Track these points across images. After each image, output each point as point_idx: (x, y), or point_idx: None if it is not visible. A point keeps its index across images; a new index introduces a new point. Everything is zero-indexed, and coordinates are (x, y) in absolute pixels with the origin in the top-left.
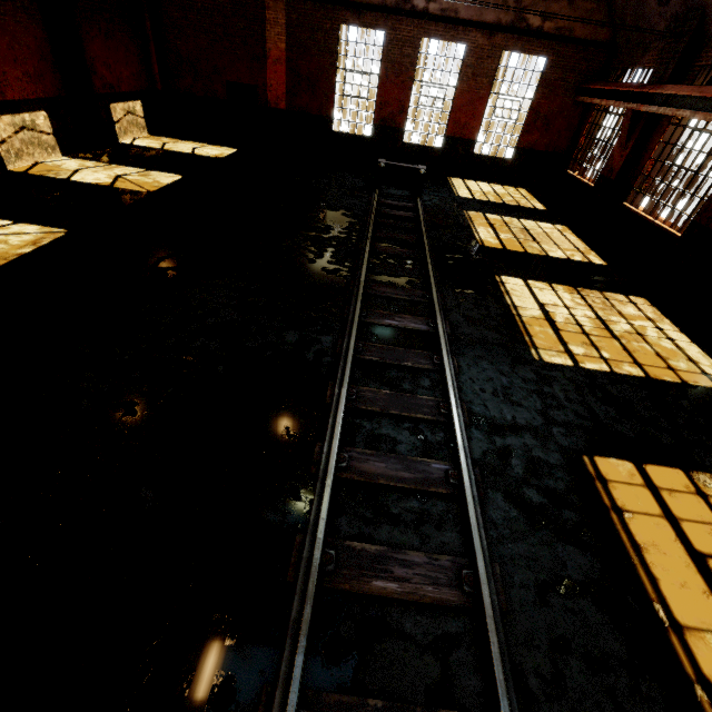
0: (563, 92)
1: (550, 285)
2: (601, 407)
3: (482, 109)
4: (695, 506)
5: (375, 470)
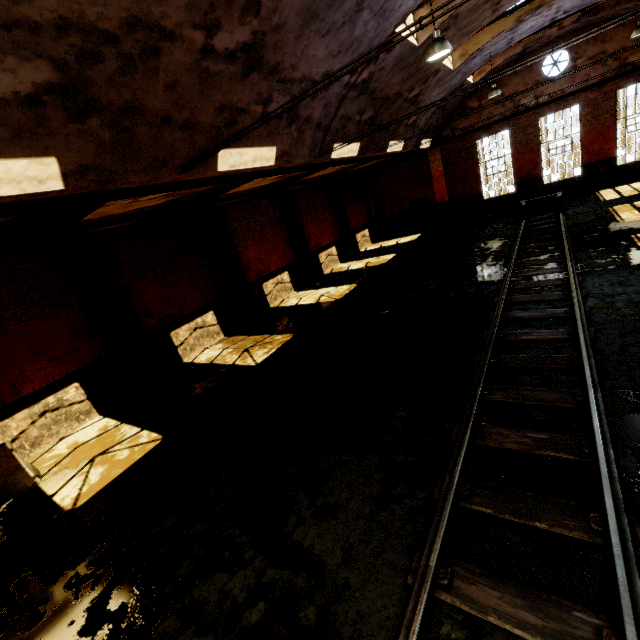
0: None
1: None
2: None
3: (612, 134)
4: None
5: (523, 315)
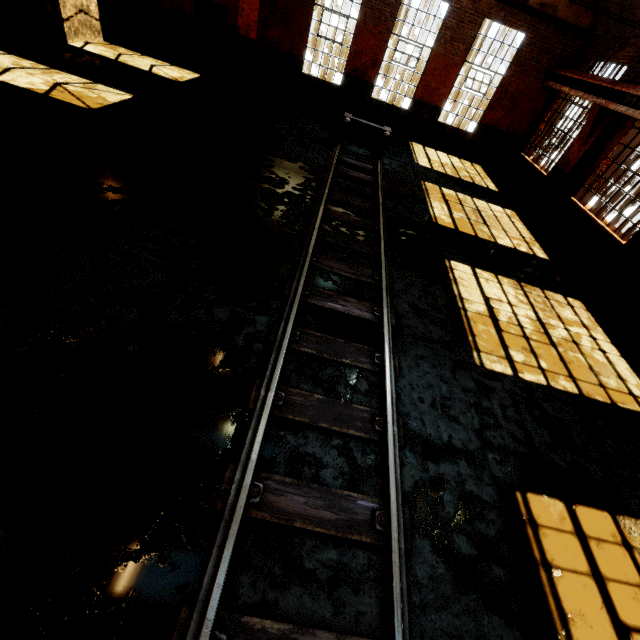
0: (534, 74)
1: (496, 276)
2: (536, 429)
3: (454, 77)
4: (621, 562)
5: (293, 506)
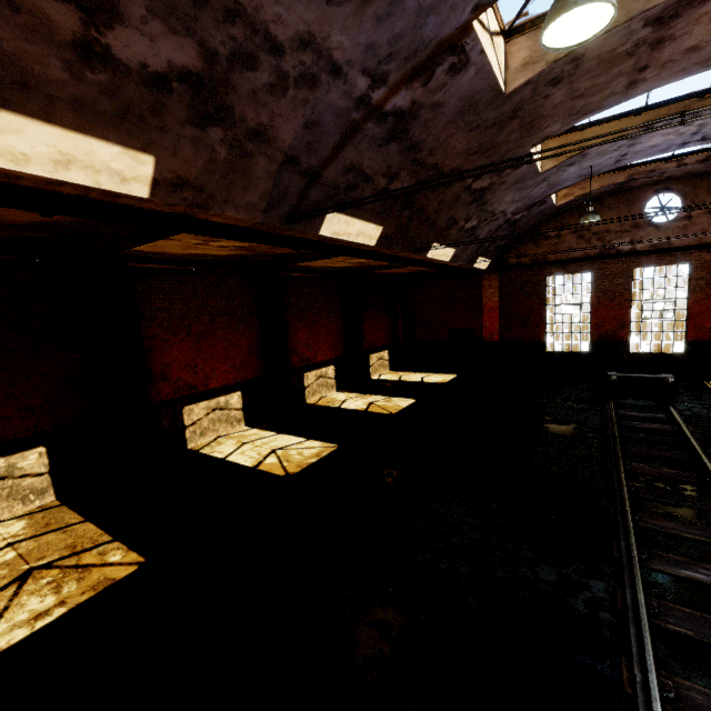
0: None
1: None
2: None
3: None
4: None
5: None
